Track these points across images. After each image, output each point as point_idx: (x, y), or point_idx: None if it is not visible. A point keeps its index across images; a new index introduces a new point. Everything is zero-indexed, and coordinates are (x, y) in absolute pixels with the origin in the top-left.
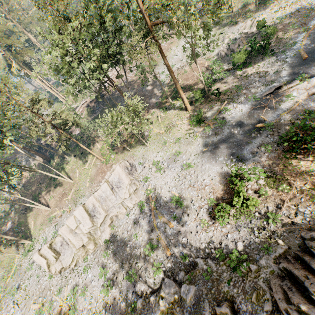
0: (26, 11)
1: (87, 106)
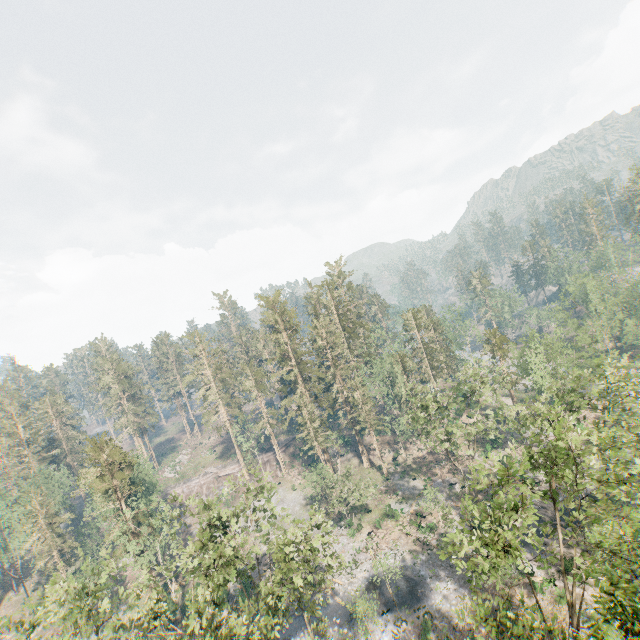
0: None
1: None
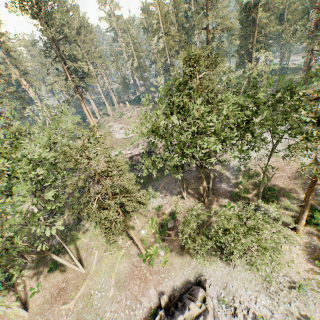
0: (95, 46)
1: (130, 158)
